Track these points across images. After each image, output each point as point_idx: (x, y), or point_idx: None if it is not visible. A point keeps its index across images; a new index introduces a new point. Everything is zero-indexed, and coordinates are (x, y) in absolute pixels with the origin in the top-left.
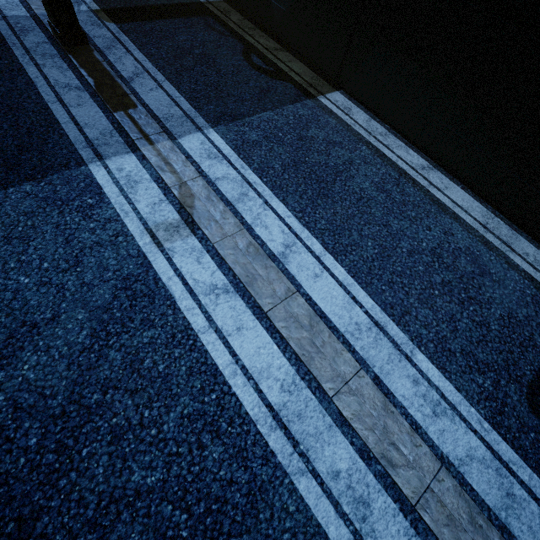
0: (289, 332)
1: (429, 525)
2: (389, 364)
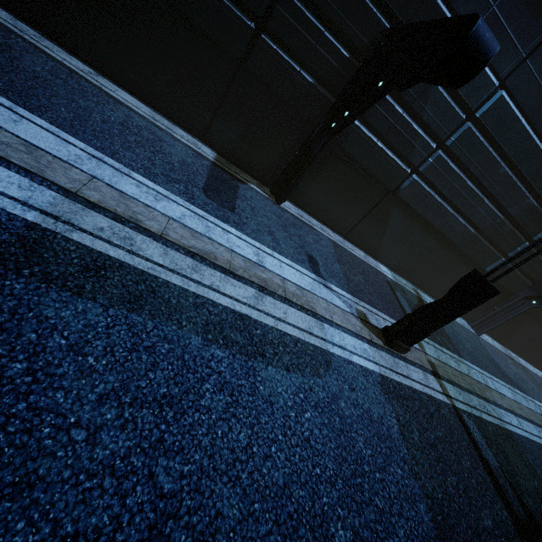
0: (6, 153)
1: (172, 240)
2: (115, 178)
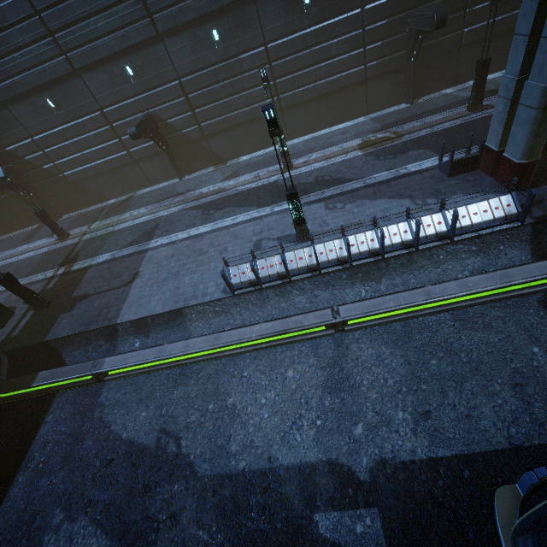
0: None
1: (4, 259)
2: None
